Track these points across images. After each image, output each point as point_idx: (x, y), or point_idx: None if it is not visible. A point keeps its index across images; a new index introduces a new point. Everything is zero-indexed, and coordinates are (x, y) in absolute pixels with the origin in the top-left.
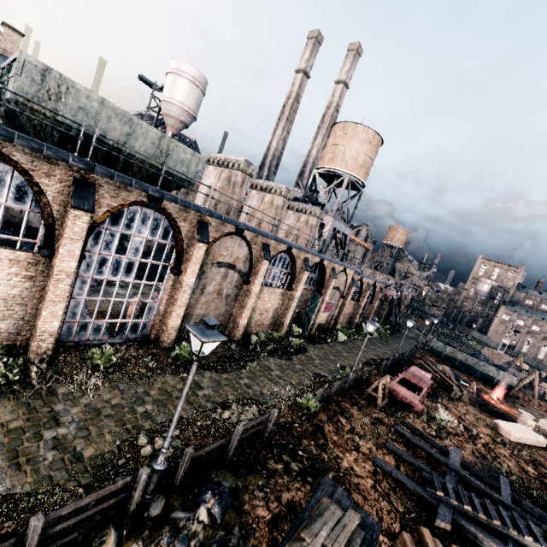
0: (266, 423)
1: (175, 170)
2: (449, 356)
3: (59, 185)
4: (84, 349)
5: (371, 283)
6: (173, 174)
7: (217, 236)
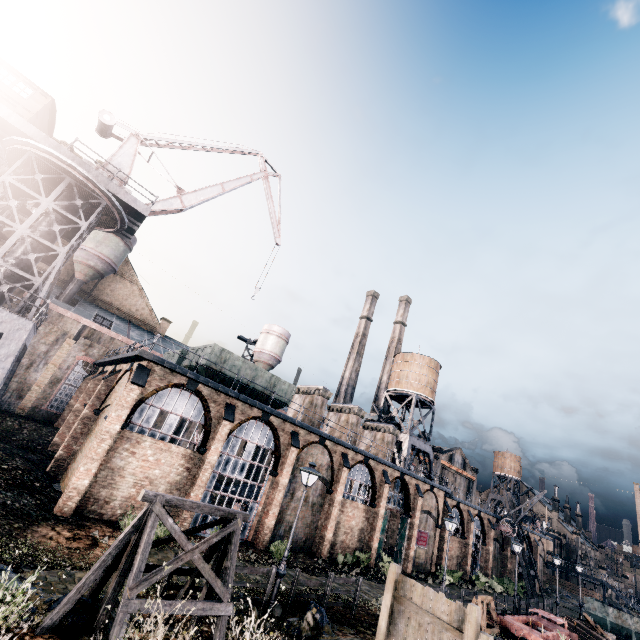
0: (353, 591)
1: (280, 395)
2: (617, 625)
3: (218, 407)
4: (203, 538)
5: (473, 512)
6: (276, 399)
7: (305, 444)
